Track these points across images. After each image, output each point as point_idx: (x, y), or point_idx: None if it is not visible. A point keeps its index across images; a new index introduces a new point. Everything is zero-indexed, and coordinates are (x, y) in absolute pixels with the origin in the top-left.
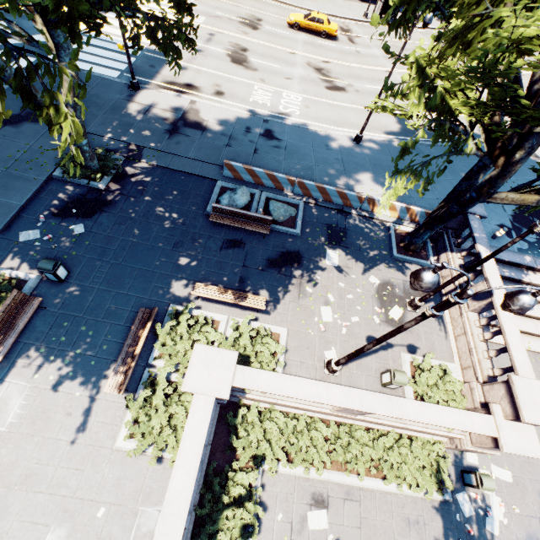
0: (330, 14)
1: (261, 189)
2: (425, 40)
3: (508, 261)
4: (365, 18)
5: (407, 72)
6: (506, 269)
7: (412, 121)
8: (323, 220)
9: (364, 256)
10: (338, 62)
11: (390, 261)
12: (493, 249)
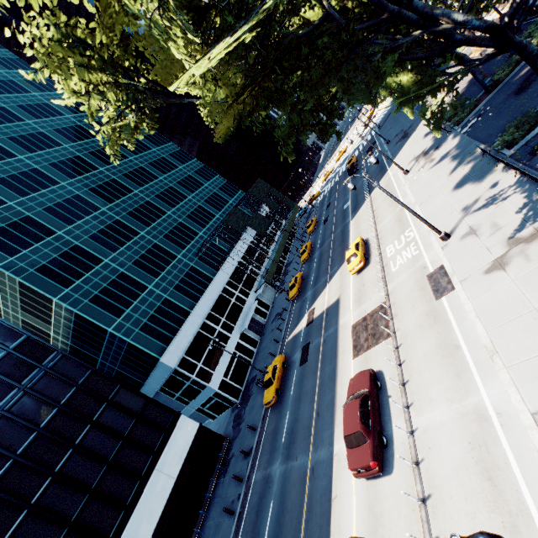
0: None
1: None
2: None
3: None
4: None
5: None
6: None
7: None
8: None
9: None
10: None
11: None
12: None
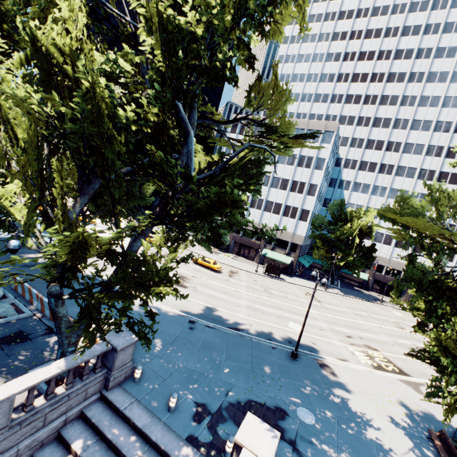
0: (231, 265)
1: (19, 298)
2: (296, 289)
3: (156, 444)
4: (256, 272)
5: (255, 295)
6: (147, 456)
7: (219, 313)
8: (24, 327)
9: (3, 360)
10: (204, 278)
11: (18, 375)
12: (152, 419)
